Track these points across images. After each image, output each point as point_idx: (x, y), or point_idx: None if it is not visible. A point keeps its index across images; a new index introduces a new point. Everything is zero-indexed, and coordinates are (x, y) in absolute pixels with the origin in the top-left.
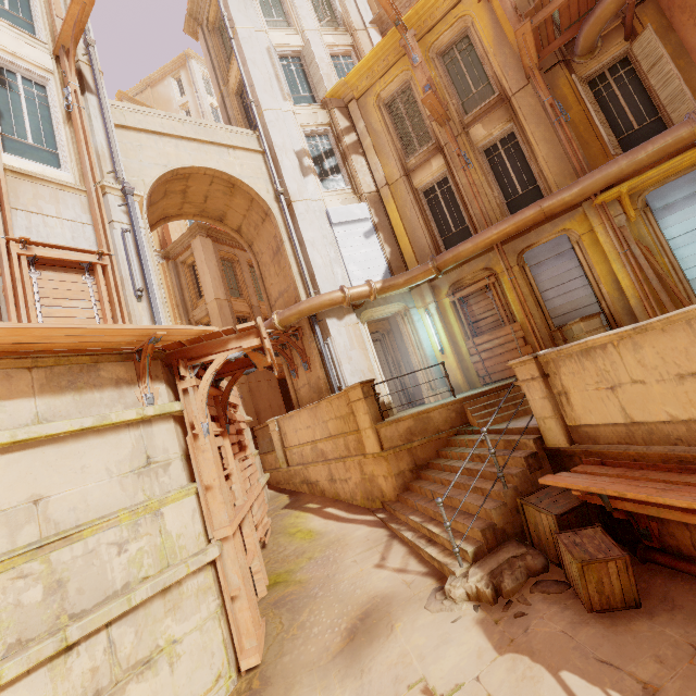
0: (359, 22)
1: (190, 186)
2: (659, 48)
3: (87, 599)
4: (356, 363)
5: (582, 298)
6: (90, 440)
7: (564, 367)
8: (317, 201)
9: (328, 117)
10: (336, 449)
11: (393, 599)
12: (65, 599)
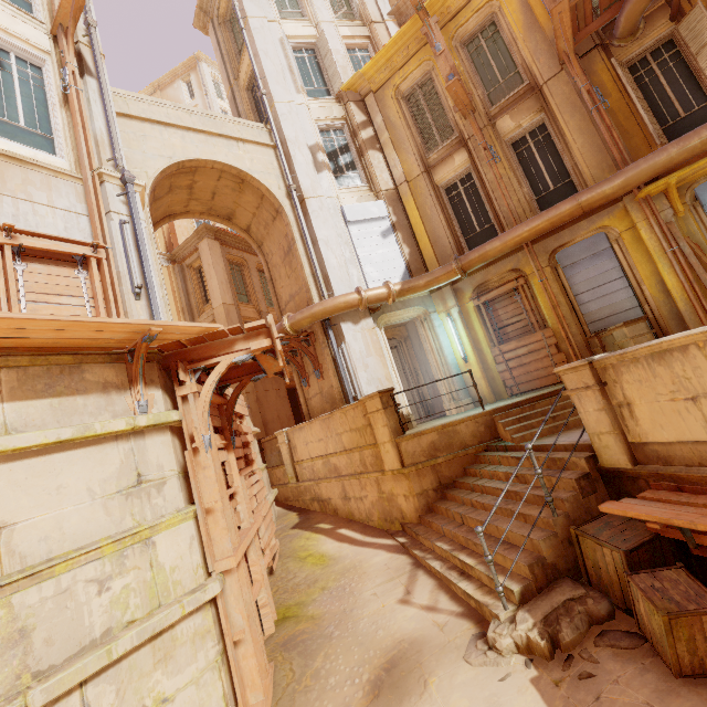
0: (376, 14)
1: (197, 181)
2: None
3: (57, 652)
4: (372, 371)
5: (622, 301)
6: (69, 455)
7: (628, 373)
8: (331, 198)
9: (344, 111)
10: (351, 464)
11: (423, 646)
12: (29, 653)
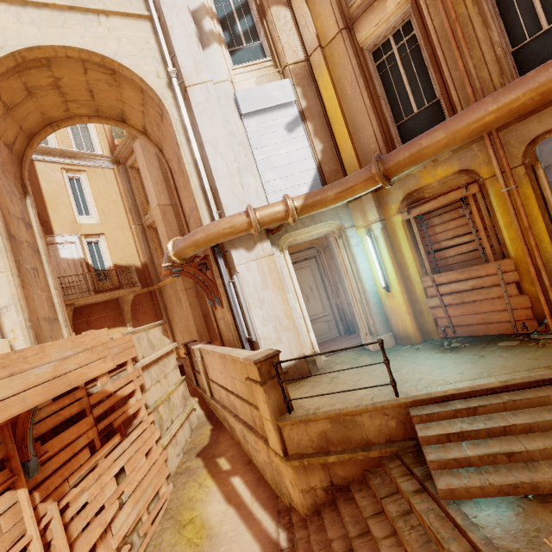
0: None
1: (60, 77)
2: None
3: None
4: (269, 308)
5: None
6: None
7: None
8: (221, 83)
9: None
10: (244, 413)
11: None
12: None
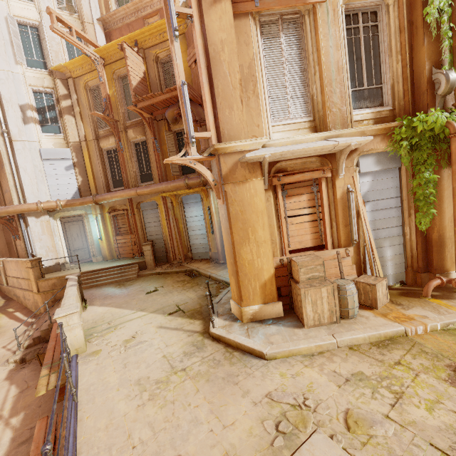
0: (89, 15)
1: None
2: None
3: None
4: (44, 242)
5: (158, 231)
6: None
7: None
8: (33, 142)
9: (53, 83)
10: (25, 285)
11: None
12: None
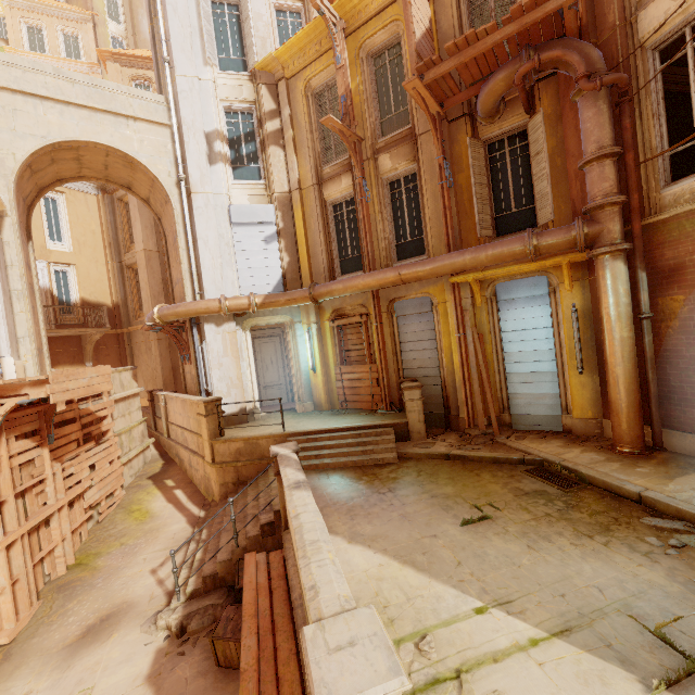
0: None
1: (84, 155)
2: (543, 139)
3: None
4: (226, 370)
5: (429, 359)
6: None
7: None
8: (220, 195)
9: (255, 94)
10: (193, 443)
11: (132, 609)
12: None
